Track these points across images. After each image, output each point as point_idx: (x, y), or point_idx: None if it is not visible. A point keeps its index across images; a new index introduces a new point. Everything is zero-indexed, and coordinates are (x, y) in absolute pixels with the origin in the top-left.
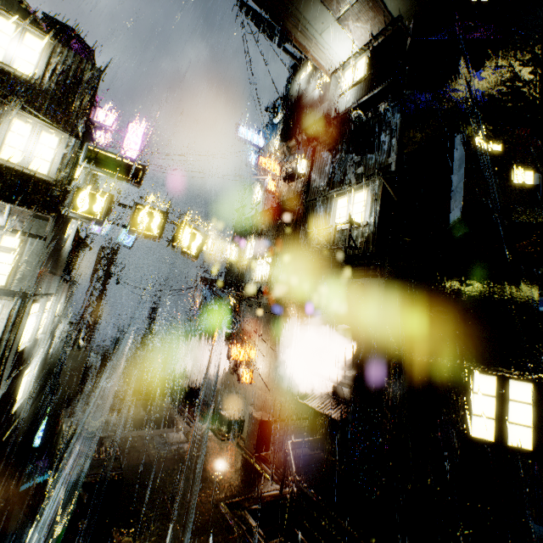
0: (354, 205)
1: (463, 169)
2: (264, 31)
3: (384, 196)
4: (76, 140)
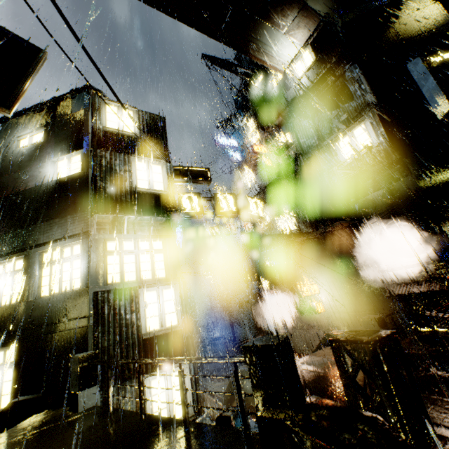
0: (357, 139)
1: (431, 78)
2: (222, 67)
3: (381, 120)
4: (169, 164)
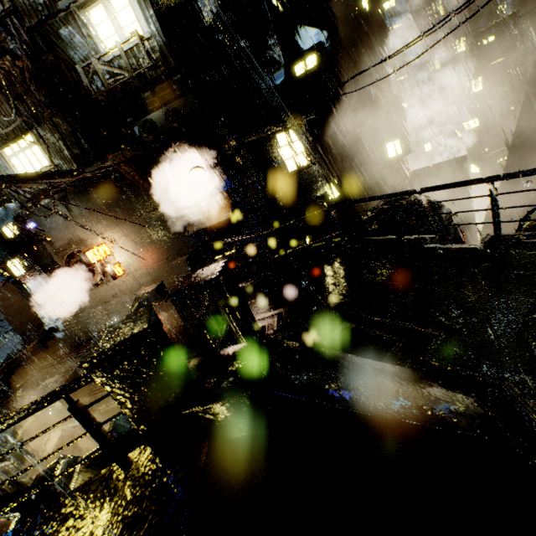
0: (118, 15)
1: None
2: None
3: None
4: None
